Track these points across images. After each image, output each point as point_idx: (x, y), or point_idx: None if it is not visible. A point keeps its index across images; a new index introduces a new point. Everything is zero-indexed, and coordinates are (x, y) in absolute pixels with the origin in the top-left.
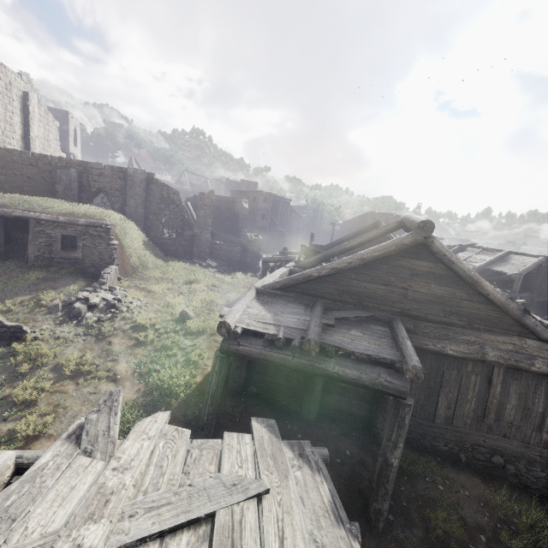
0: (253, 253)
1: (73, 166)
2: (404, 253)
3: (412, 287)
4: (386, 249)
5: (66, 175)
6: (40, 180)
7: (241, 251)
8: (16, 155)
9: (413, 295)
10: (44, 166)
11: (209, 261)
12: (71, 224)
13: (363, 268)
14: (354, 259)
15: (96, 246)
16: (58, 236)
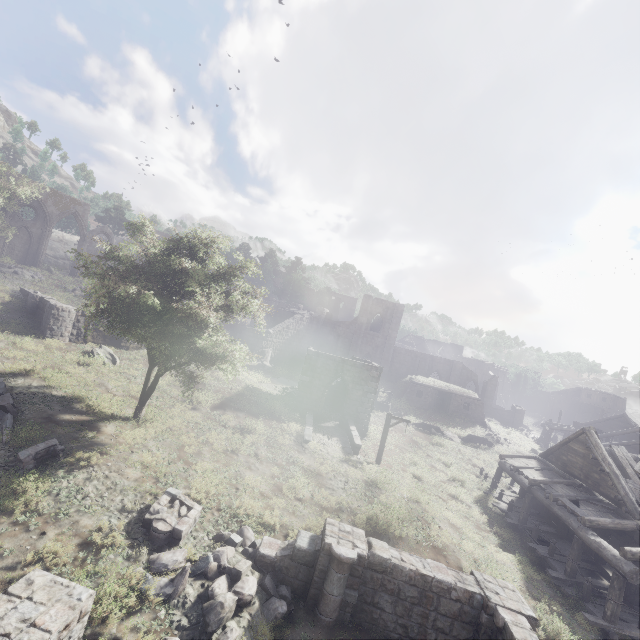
0: (518, 418)
1: (426, 357)
2: None
3: None
4: None
5: (424, 362)
6: (411, 363)
7: (510, 415)
8: (404, 351)
9: None
10: (414, 356)
11: (494, 420)
12: (468, 398)
13: None
14: None
15: (476, 409)
16: (462, 402)
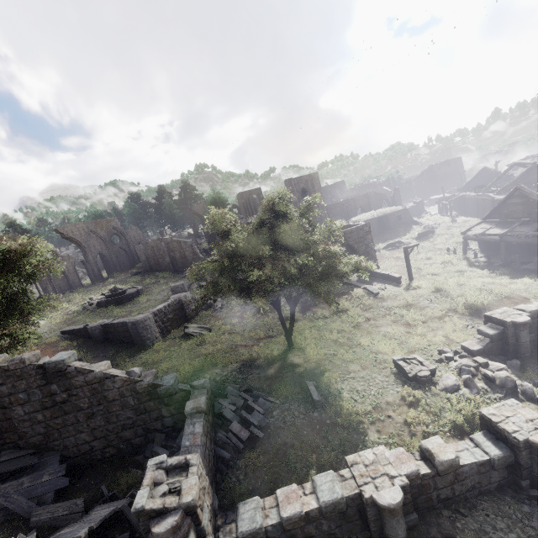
0: (421, 207)
1: (349, 201)
2: (530, 170)
3: (535, 177)
4: (526, 171)
5: (349, 206)
6: (341, 211)
7: (415, 209)
8: (333, 206)
9: (536, 178)
10: (341, 205)
11: None
12: (398, 212)
13: (521, 178)
14: (518, 176)
15: (406, 216)
16: (396, 217)
